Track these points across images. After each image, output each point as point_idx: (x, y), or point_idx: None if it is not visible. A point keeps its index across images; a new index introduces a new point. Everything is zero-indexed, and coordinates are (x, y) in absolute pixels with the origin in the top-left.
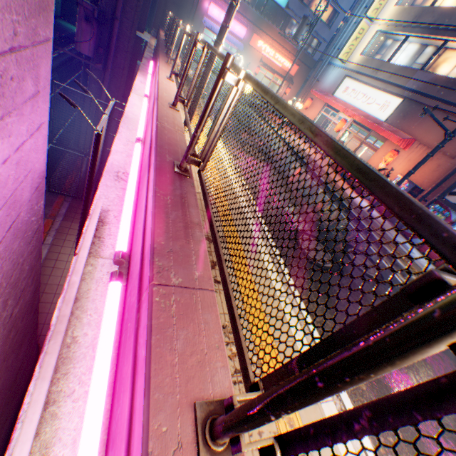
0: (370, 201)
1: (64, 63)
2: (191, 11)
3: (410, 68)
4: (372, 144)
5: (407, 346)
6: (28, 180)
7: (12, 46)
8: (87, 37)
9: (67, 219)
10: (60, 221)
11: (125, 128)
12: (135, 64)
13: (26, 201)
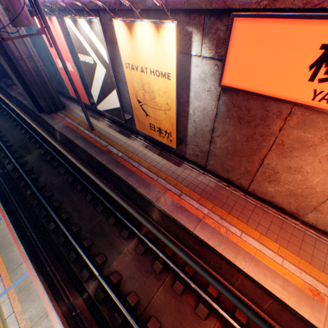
0: None
1: None
2: None
3: None
4: None
5: None
6: None
7: None
8: None
9: None
10: None
11: None
12: None
13: None
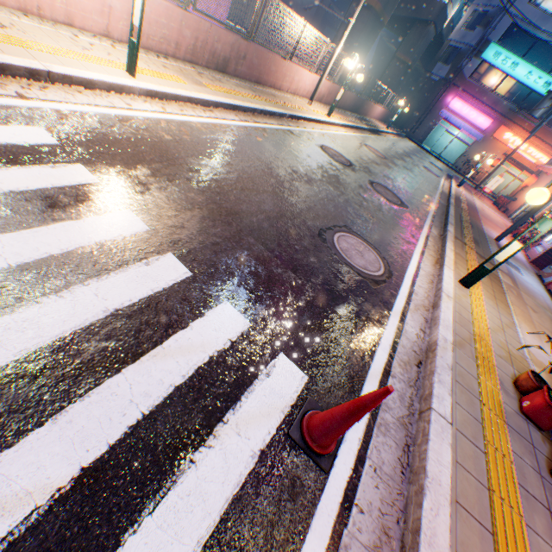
0: (526, 251)
1: None
2: (430, 104)
3: None
4: None
5: None
6: None
7: None
8: None
9: None
10: None
11: None
12: None
13: None
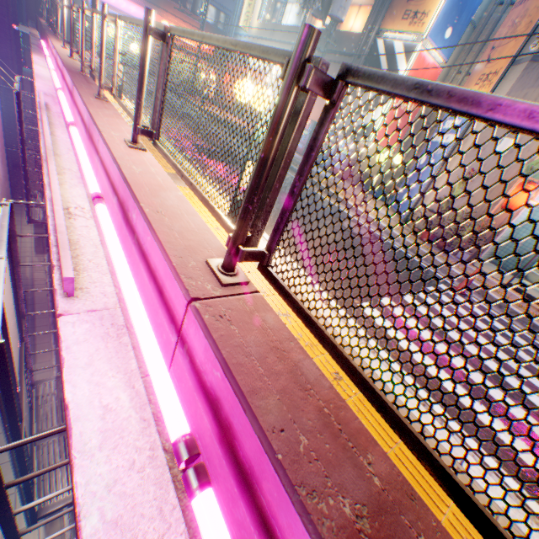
0: None
1: None
2: None
3: (294, 27)
4: None
5: (102, 25)
6: None
7: None
8: None
9: None
10: None
11: (40, 80)
12: (21, 65)
13: None
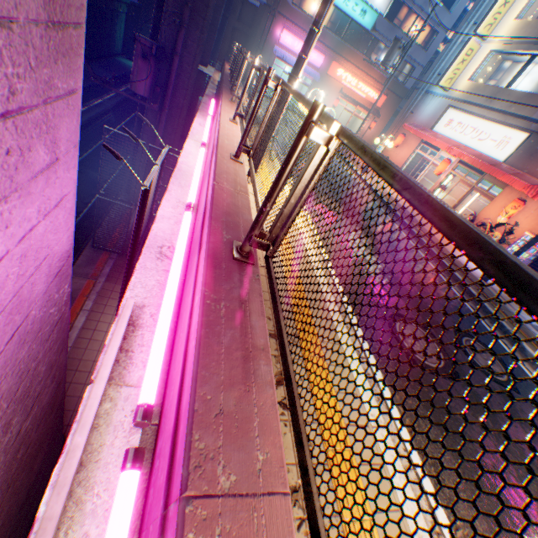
0: None
1: (121, 102)
2: (260, 40)
3: None
4: (487, 190)
5: None
6: (41, 270)
7: (6, 109)
8: (143, 76)
9: (110, 279)
10: (102, 282)
11: (175, 185)
12: (196, 101)
13: (40, 295)
